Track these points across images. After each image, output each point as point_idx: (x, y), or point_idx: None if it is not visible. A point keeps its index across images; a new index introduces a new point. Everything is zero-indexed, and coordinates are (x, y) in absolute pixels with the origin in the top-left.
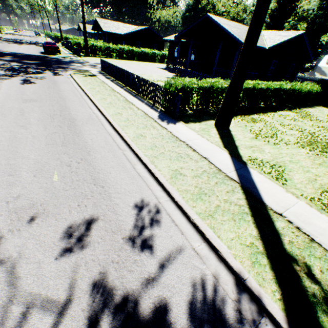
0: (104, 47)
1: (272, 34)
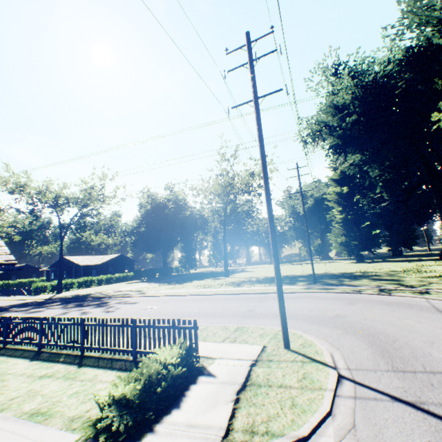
0: None
1: (108, 256)
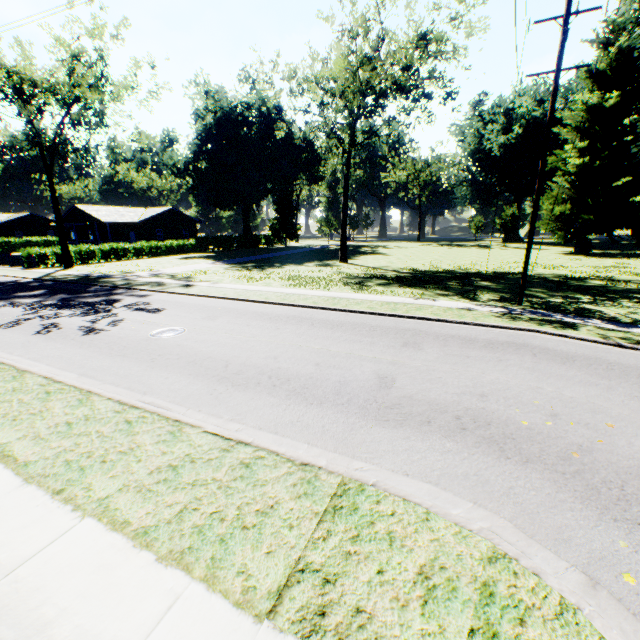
0: None
1: (152, 210)
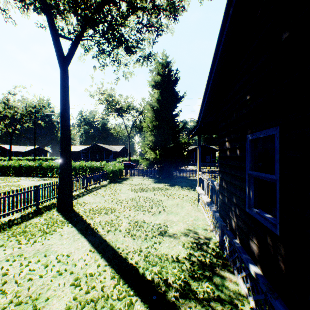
0: (127, 160)
1: None
